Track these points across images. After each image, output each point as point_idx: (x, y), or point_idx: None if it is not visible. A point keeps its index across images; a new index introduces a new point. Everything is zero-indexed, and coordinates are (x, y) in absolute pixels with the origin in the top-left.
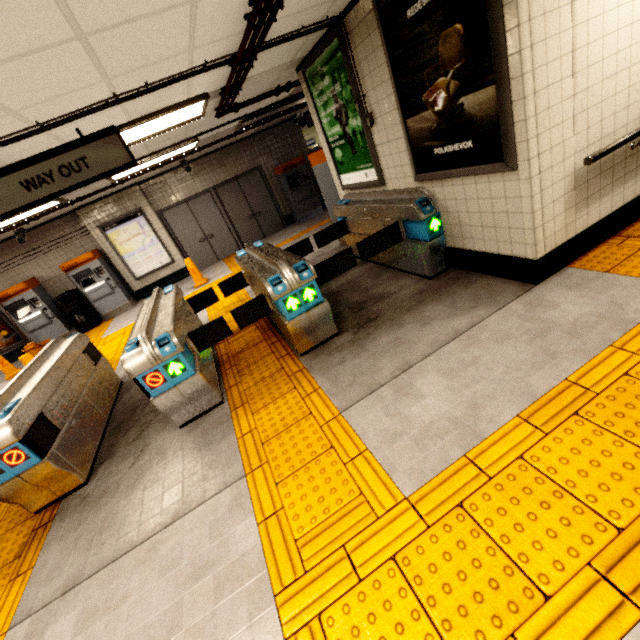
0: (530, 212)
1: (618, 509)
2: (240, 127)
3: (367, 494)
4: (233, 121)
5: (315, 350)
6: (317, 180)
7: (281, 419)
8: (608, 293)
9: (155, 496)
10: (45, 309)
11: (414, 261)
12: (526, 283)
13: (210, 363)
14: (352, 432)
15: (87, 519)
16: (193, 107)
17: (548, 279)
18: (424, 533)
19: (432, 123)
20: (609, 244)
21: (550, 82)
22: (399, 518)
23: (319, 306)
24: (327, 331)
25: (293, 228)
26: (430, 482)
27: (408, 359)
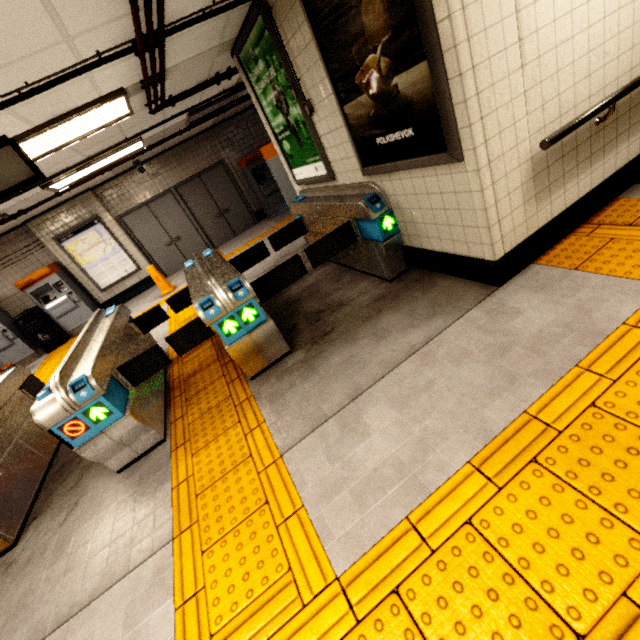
0: (482, 208)
1: (579, 604)
2: (190, 121)
3: (296, 571)
4: (177, 115)
5: (266, 372)
6: (273, 175)
7: (220, 463)
8: (576, 296)
9: (78, 565)
10: (5, 331)
11: (372, 263)
12: (489, 285)
13: (155, 392)
14: (290, 482)
15: (6, 595)
16: (112, 105)
17: (512, 279)
18: (352, 632)
19: (369, 109)
20: (579, 234)
21: (492, 52)
22: (327, 608)
23: (262, 326)
24: (277, 350)
25: (264, 224)
26: (366, 555)
27: (358, 384)
